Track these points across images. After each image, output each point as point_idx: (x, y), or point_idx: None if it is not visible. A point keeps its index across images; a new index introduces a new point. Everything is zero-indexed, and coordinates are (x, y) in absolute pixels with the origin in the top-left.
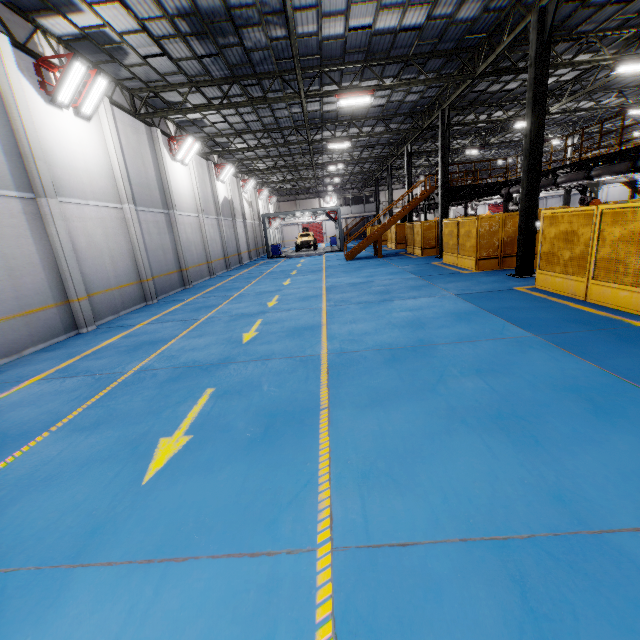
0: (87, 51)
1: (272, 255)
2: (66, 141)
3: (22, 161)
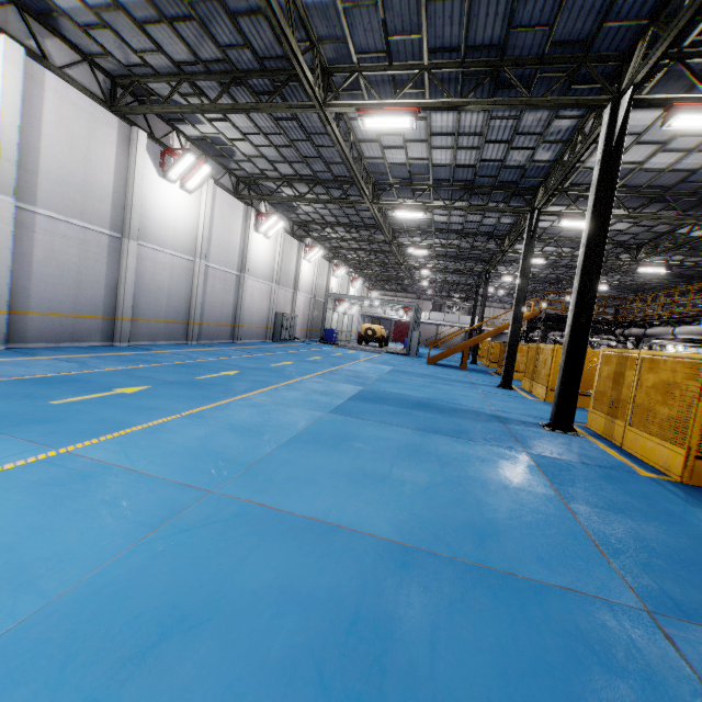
0: None
1: None
2: None
3: None
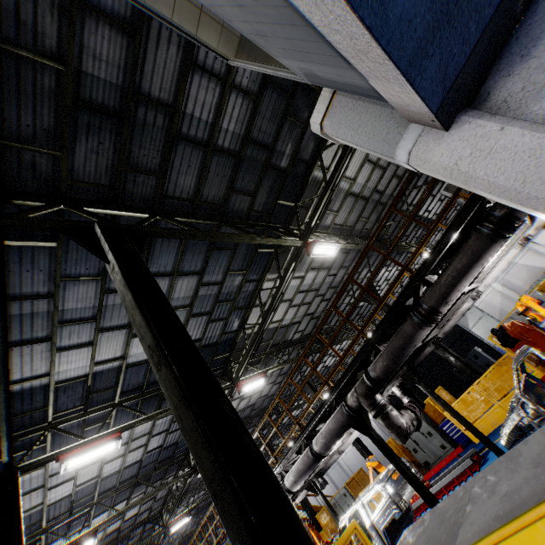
0: None
1: None
2: None
3: None
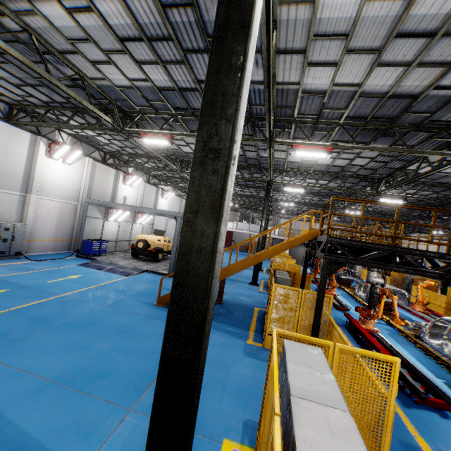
0: None
1: None
2: None
3: None
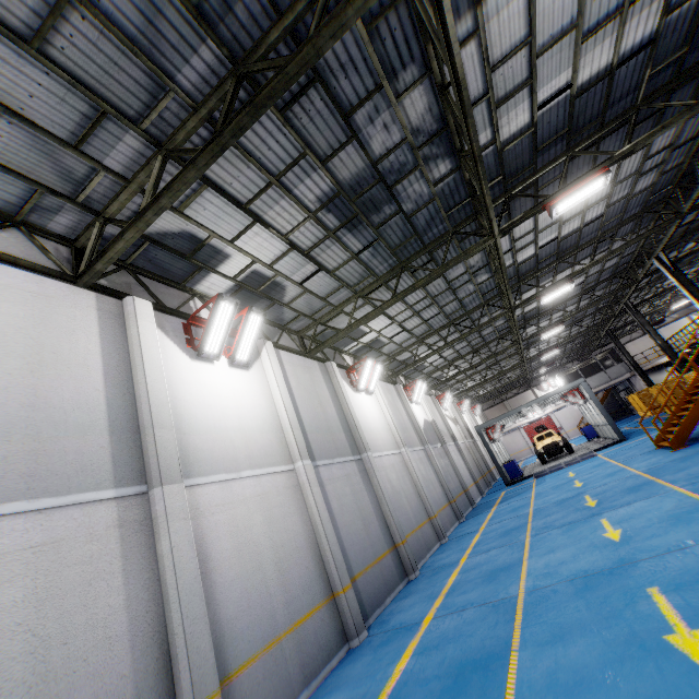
0: (247, 304)
1: (510, 479)
2: (214, 397)
3: (137, 437)
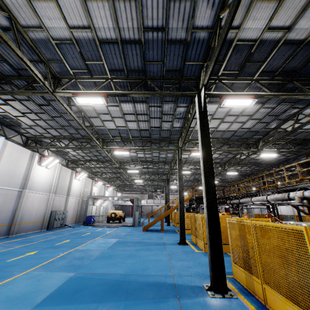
0: None
1: None
2: None
3: None
